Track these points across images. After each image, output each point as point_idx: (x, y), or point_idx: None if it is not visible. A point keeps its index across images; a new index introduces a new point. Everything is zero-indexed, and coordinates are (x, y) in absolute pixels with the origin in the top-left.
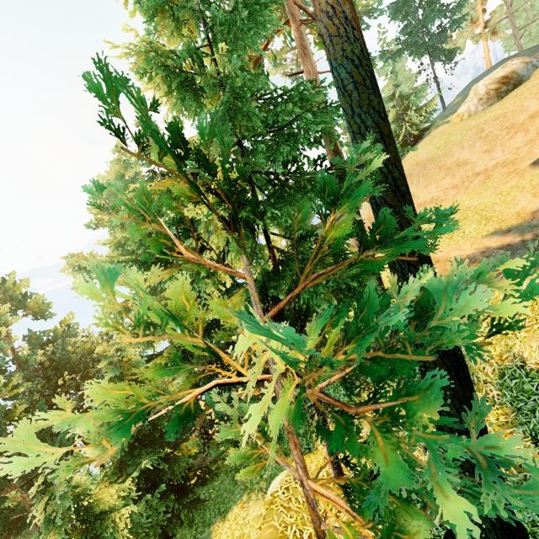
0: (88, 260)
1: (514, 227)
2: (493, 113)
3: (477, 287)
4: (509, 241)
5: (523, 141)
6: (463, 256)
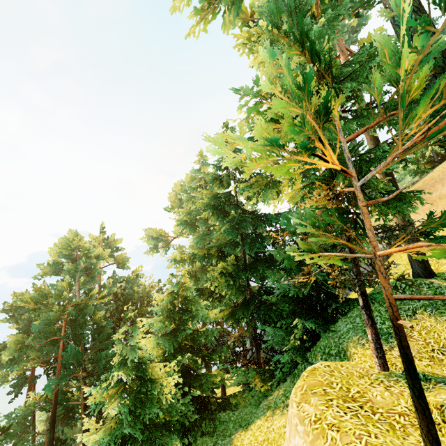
0: (158, 234)
1: None
2: None
3: None
4: None
5: None
6: None
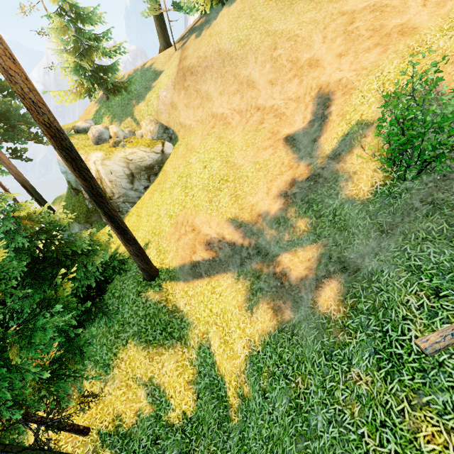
0: None
1: (244, 224)
2: (292, 21)
3: None
4: (236, 240)
5: (296, 92)
6: (208, 237)
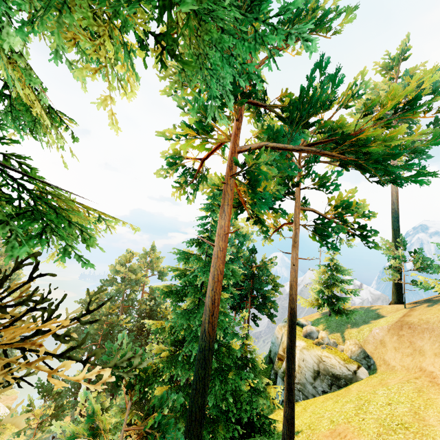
0: None
1: None
2: None
3: None
4: None
5: None
6: None
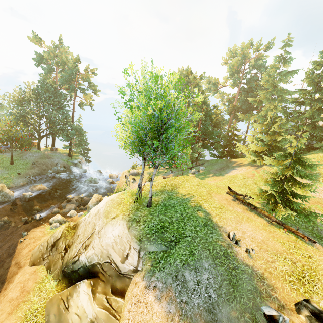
0: (215, 81)
1: None
2: None
3: None
4: None
5: None
6: None
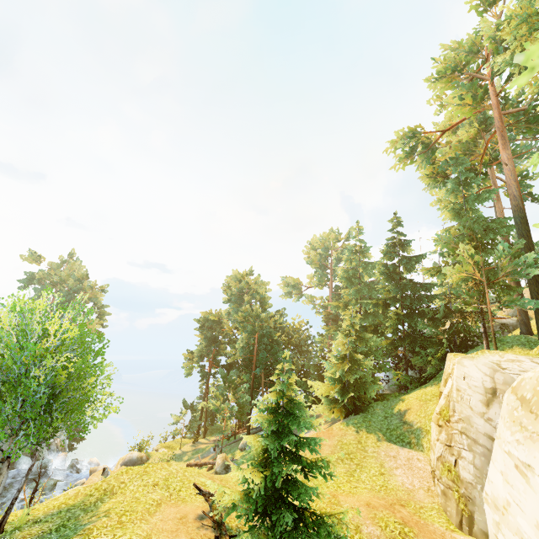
0: (295, 282)
1: None
2: None
3: (534, 254)
4: None
5: None
6: None
